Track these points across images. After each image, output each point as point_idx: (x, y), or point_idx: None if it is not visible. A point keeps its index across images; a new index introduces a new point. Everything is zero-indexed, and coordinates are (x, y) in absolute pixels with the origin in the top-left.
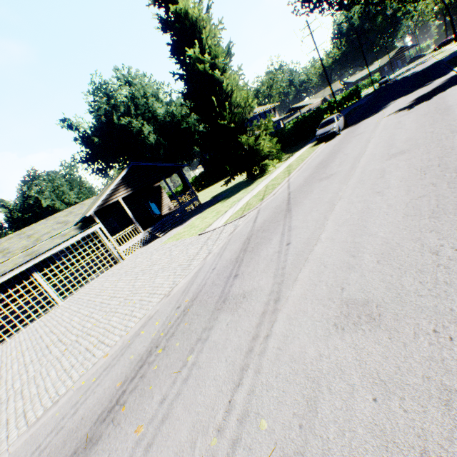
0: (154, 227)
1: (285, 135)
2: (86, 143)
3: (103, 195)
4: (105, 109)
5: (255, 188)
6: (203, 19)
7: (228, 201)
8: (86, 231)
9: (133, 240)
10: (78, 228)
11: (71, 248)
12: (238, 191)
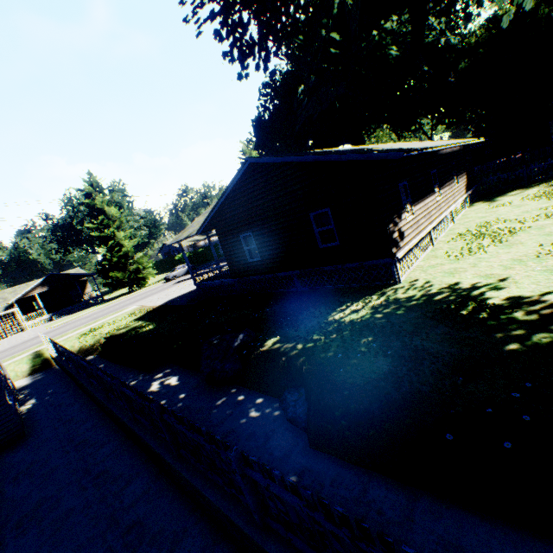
0: (58, 312)
1: (198, 255)
2: (53, 234)
3: (24, 292)
4: (70, 215)
5: (101, 306)
6: (103, 205)
7: (96, 307)
8: (7, 311)
9: (39, 319)
10: (7, 307)
11: (4, 316)
12: (113, 300)
